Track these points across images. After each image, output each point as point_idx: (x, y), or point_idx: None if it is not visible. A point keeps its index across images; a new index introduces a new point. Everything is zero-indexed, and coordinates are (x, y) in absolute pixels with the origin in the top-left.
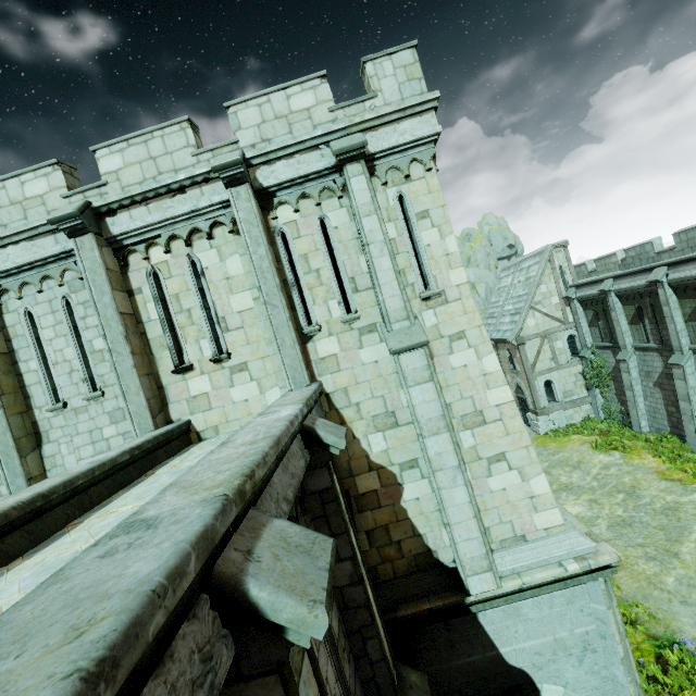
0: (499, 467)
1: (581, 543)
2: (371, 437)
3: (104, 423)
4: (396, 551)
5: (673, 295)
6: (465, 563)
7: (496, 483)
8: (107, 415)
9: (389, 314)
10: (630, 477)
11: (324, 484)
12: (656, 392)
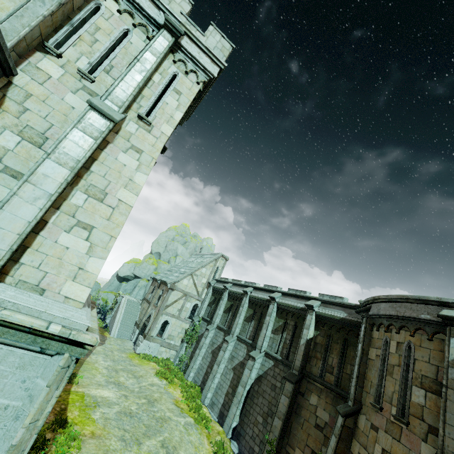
0: (81, 232)
1: (81, 318)
2: (8, 132)
3: None
4: None
5: (248, 303)
6: None
7: (66, 240)
8: None
9: (112, 94)
10: (159, 395)
11: None
12: (209, 356)
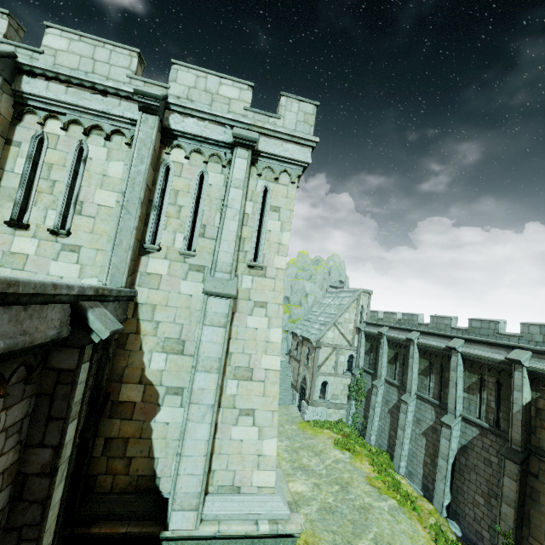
0: (246, 420)
1: (280, 508)
2: (155, 354)
3: None
4: (124, 467)
5: (418, 353)
6: (178, 497)
7: (238, 433)
8: None
9: (218, 264)
10: (348, 475)
11: (69, 364)
12: (388, 416)
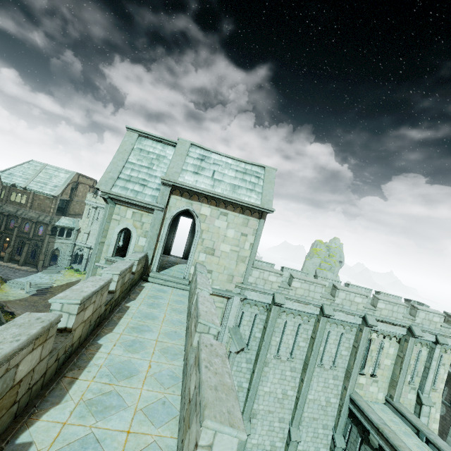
0: None
1: None
2: None
3: (331, 378)
4: None
5: None
6: None
7: None
8: (332, 375)
9: (425, 390)
10: None
11: None
12: None
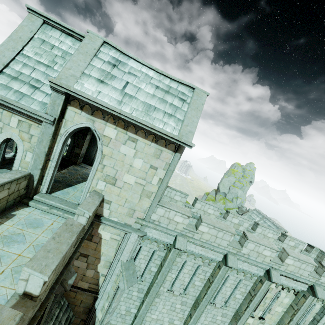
0: None
1: None
2: None
3: (219, 315)
4: None
5: None
6: None
7: None
8: (222, 313)
9: None
10: None
11: None
12: None
